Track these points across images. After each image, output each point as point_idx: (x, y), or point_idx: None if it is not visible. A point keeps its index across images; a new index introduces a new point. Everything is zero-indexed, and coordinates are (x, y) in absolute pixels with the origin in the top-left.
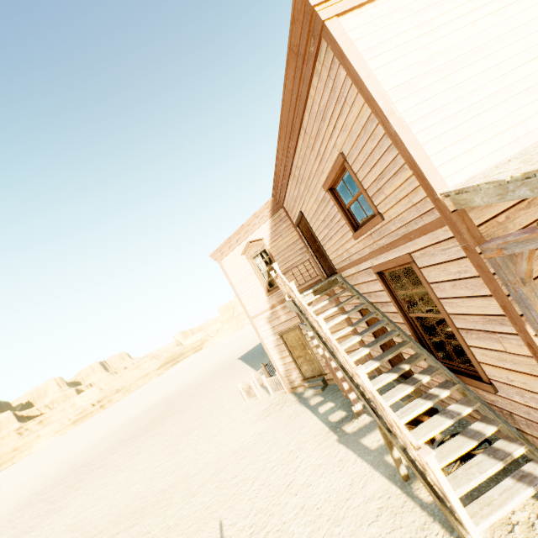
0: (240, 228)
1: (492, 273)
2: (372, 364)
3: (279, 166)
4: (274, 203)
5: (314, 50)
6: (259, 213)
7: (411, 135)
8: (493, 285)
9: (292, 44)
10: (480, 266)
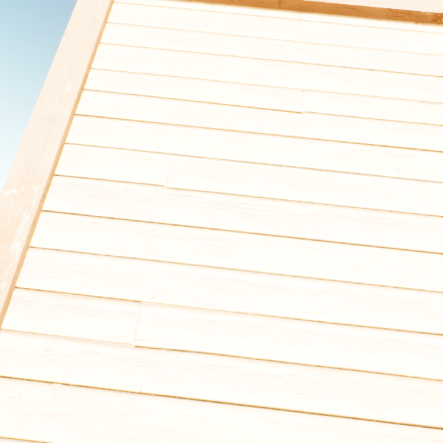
0: None
1: None
2: None
3: None
4: None
5: None
6: None
7: None
8: None
9: None
10: None
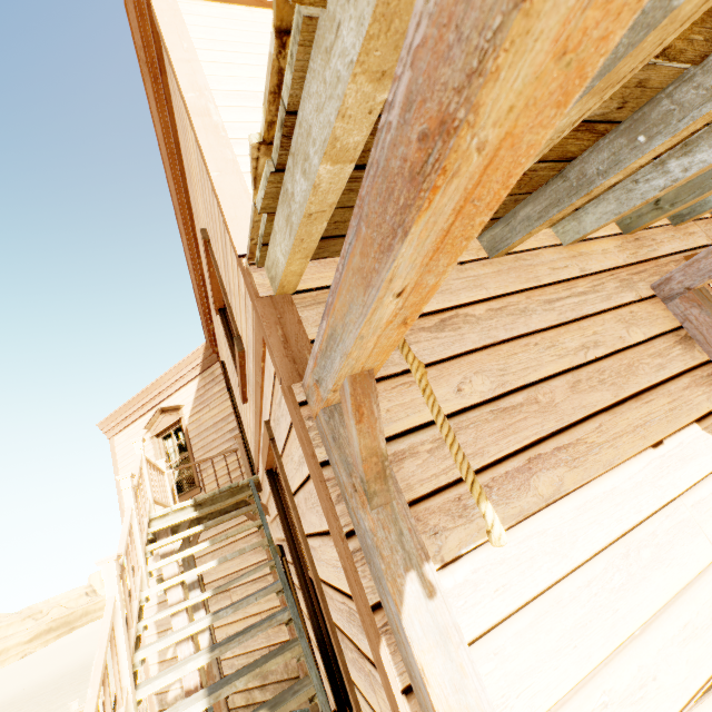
0: (154, 383)
1: (320, 461)
2: (192, 703)
3: (195, 283)
4: (208, 351)
5: (155, 49)
6: (184, 364)
7: (228, 152)
8: (323, 497)
9: (139, 47)
10: (302, 438)
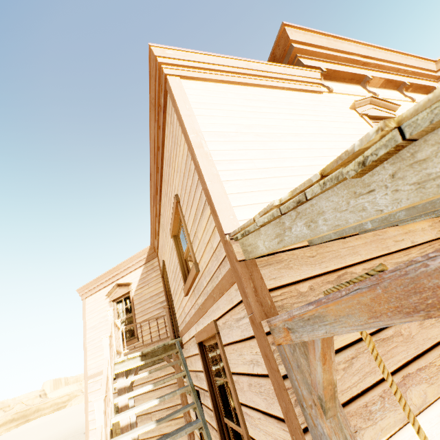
0: (115, 267)
1: (282, 374)
2: None
3: (153, 213)
4: (151, 250)
5: (163, 101)
6: (135, 257)
7: (213, 169)
8: (284, 400)
9: (152, 98)
10: (268, 356)
